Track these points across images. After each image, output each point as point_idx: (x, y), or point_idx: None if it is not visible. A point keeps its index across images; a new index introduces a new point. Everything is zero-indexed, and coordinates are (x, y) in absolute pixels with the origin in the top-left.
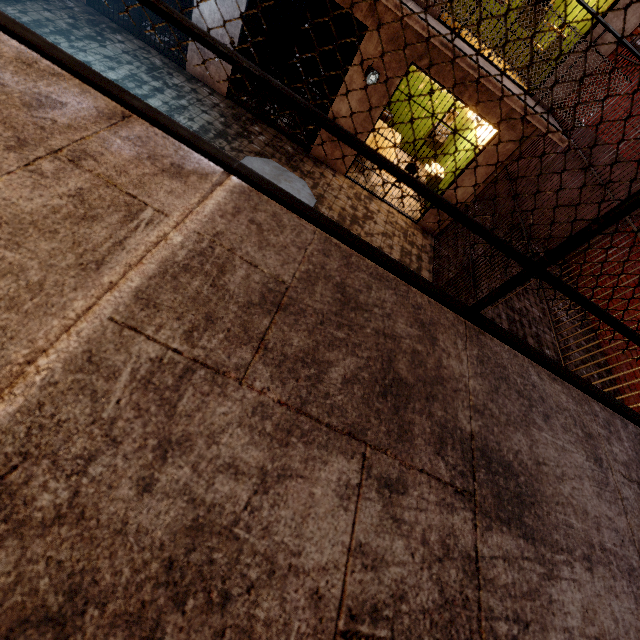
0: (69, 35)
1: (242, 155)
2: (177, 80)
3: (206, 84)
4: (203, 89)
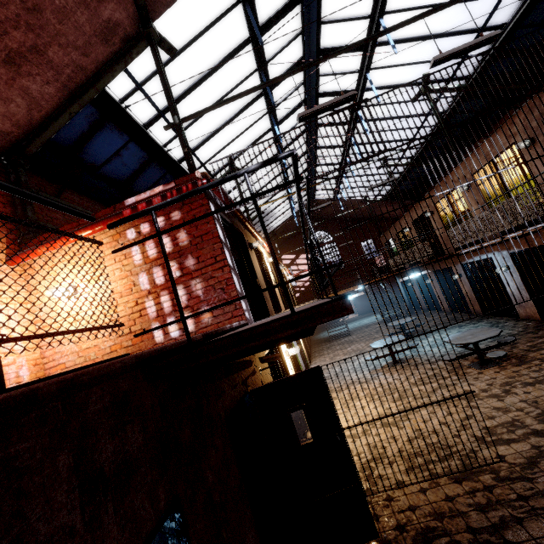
0: (462, 326)
1: (516, 340)
2: (507, 323)
3: (530, 319)
4: (524, 322)
